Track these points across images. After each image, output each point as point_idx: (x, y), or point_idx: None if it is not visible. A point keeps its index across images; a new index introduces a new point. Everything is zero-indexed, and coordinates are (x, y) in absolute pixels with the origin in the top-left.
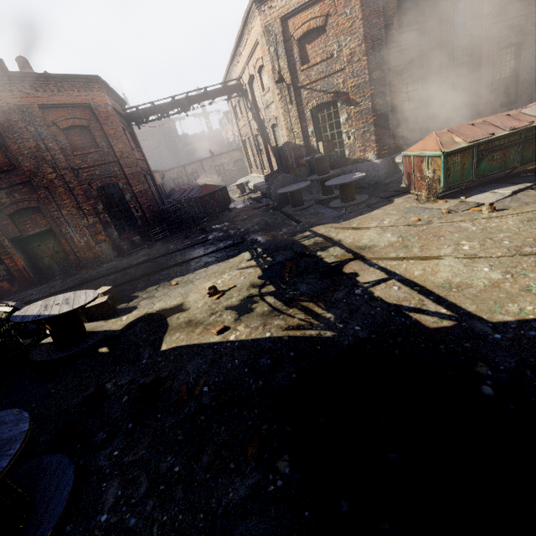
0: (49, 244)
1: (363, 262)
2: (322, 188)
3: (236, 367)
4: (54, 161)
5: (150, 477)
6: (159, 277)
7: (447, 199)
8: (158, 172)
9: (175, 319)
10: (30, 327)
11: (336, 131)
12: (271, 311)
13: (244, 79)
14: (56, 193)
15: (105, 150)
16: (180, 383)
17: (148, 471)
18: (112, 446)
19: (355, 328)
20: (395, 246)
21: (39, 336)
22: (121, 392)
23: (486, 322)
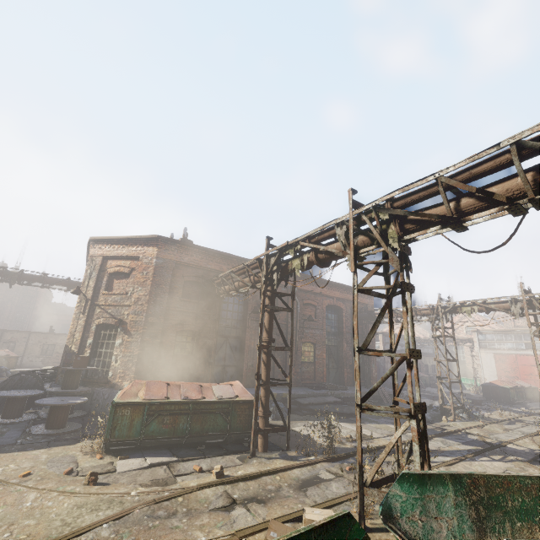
0: None
1: None
2: None
3: None
4: None
5: None
6: None
7: (109, 455)
8: None
9: None
10: None
11: (110, 350)
12: None
13: None
14: None
15: None
16: None
17: None
18: None
19: None
20: None
21: None
22: None
23: None
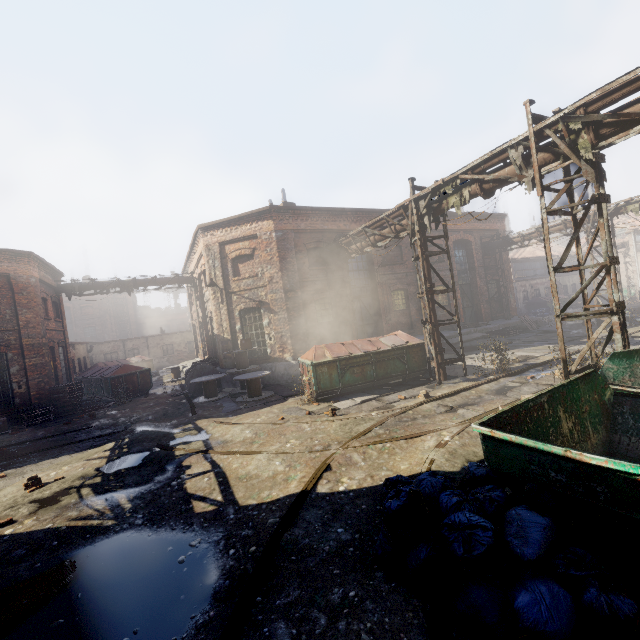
0: None
1: (203, 455)
2: (240, 381)
3: None
4: None
5: None
6: None
7: (322, 403)
8: (86, 343)
9: None
10: None
11: (260, 331)
12: (77, 502)
13: (196, 275)
14: None
15: (7, 317)
16: None
17: None
18: None
19: (138, 516)
20: (245, 442)
21: None
22: None
23: (236, 506)
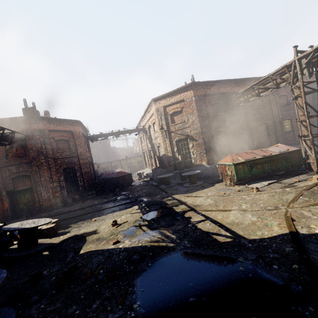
0: (27, 196)
1: (194, 212)
2: (180, 177)
3: (120, 260)
4: (46, 154)
5: (60, 317)
6: (85, 217)
7: (239, 185)
8: (96, 164)
9: (91, 237)
10: (4, 239)
11: (187, 151)
12: (144, 233)
13: (146, 126)
14: (42, 169)
15: (73, 151)
16: (87, 269)
17: (60, 314)
18: (41, 303)
19: (185, 242)
20: (212, 205)
21: (8, 245)
22: (51, 275)
23: (246, 239)
